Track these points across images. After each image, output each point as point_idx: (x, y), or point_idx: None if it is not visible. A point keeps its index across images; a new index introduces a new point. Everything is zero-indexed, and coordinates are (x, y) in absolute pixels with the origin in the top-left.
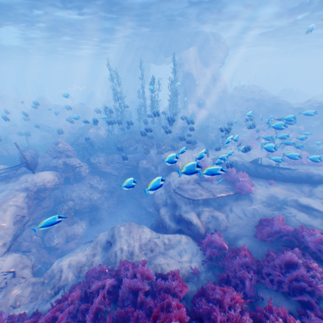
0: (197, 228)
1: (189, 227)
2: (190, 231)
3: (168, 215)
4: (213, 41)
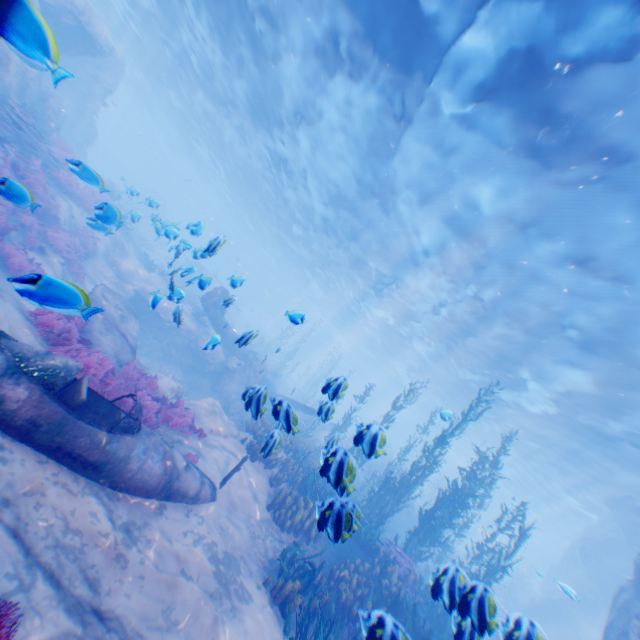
0: None
1: None
2: None
3: None
4: None
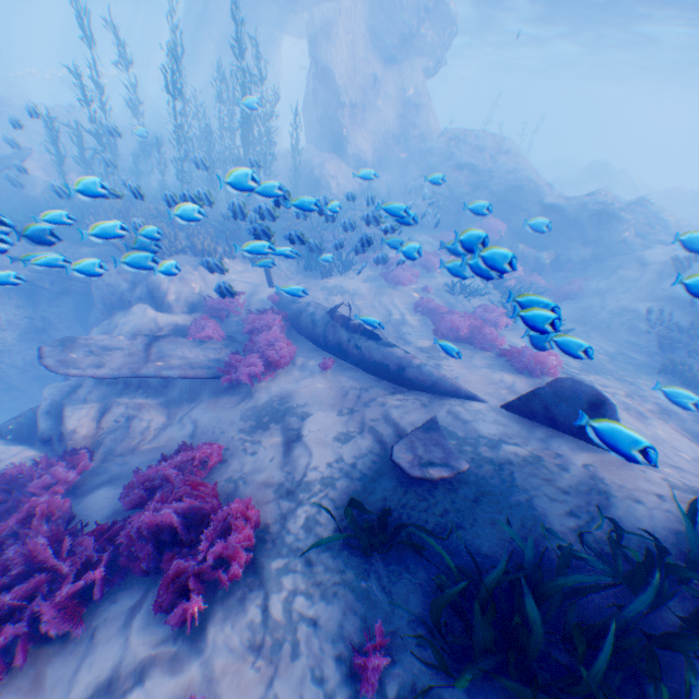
0: (67, 444)
1: (63, 437)
2: (61, 447)
3: (52, 403)
4: None
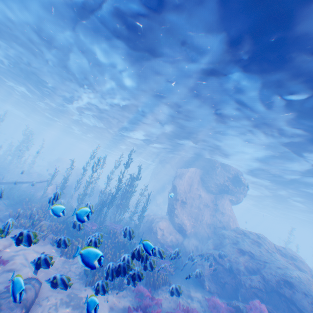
0: None
1: None
2: None
3: None
4: (221, 169)
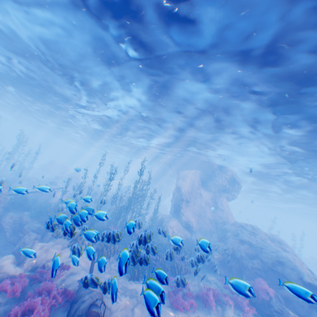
0: None
1: None
2: None
3: None
4: (218, 170)
